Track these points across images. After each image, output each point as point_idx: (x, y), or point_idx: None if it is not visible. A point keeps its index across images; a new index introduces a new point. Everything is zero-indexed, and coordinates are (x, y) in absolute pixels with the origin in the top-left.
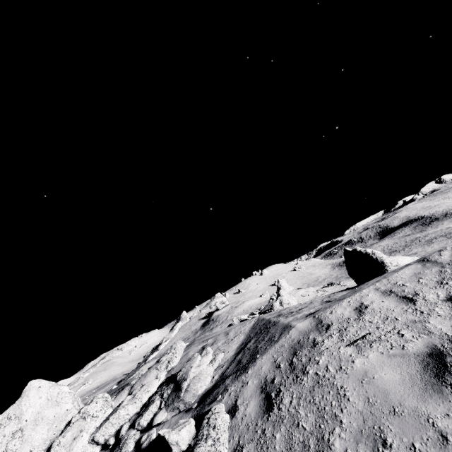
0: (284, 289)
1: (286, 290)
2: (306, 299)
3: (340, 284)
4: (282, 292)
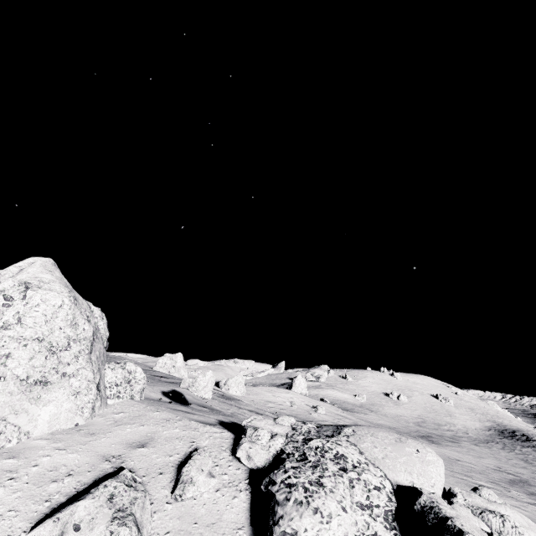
0: (295, 386)
1: (297, 389)
2: (265, 398)
3: (316, 411)
4: (237, 376)
